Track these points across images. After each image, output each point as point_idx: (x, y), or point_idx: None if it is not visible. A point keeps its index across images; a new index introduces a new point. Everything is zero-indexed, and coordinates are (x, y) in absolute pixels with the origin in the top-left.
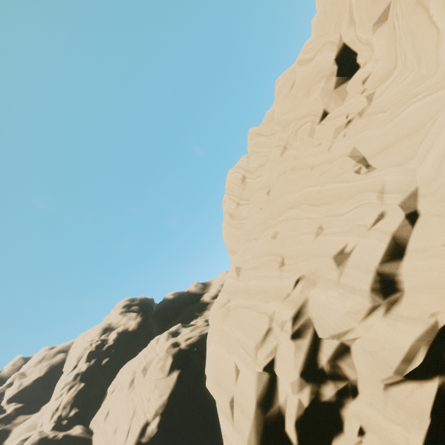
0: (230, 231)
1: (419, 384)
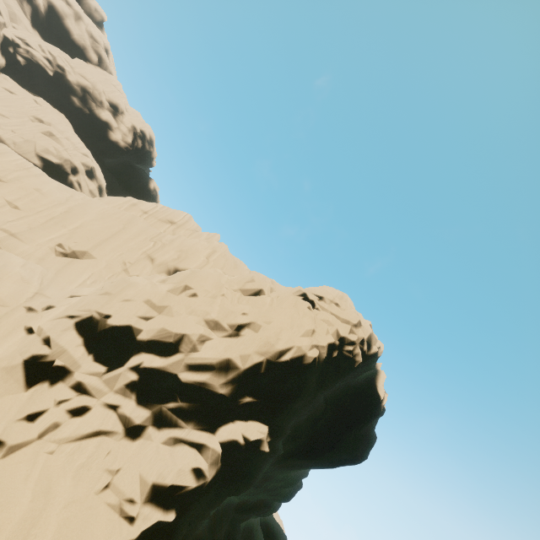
0: (120, 201)
1: None
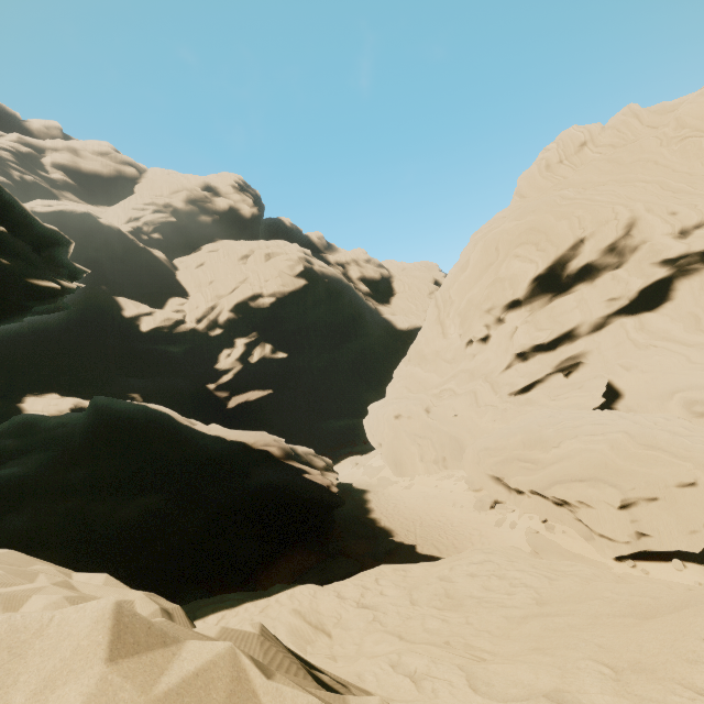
0: (535, 178)
1: (660, 267)
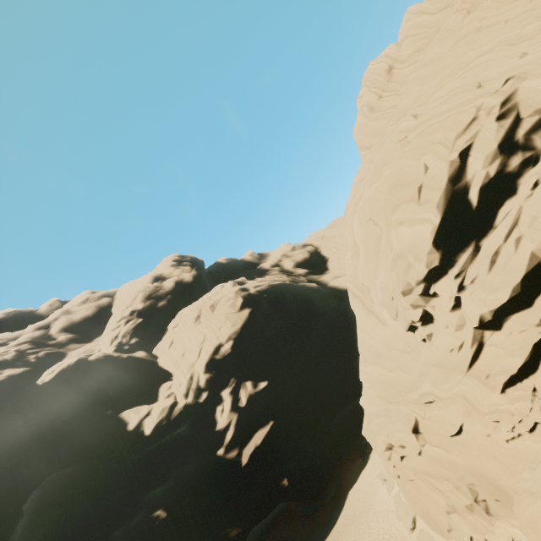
0: (367, 126)
1: None
